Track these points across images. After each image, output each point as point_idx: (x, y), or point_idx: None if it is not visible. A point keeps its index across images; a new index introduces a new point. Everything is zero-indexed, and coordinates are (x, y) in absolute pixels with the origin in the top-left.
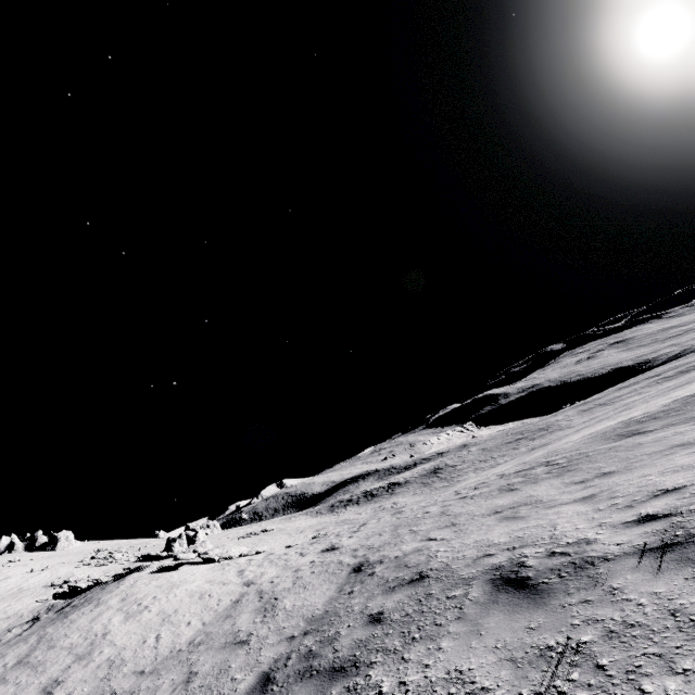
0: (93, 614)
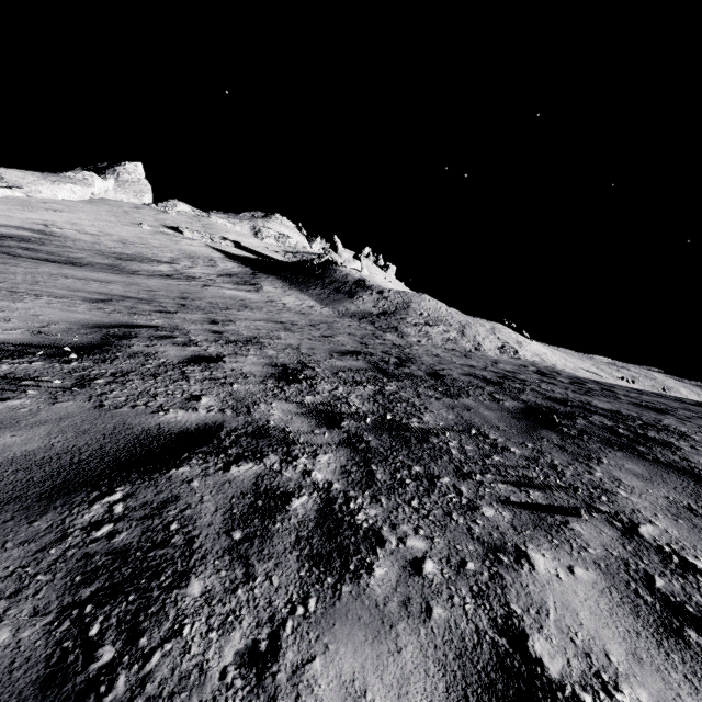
0: (506, 331)
